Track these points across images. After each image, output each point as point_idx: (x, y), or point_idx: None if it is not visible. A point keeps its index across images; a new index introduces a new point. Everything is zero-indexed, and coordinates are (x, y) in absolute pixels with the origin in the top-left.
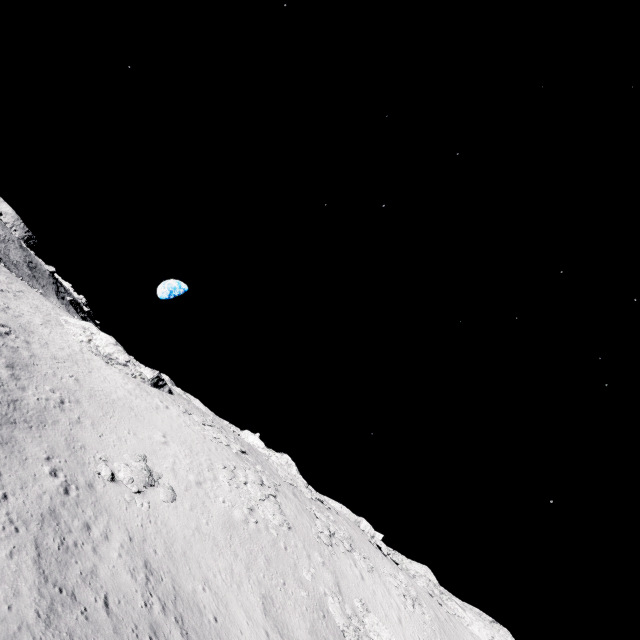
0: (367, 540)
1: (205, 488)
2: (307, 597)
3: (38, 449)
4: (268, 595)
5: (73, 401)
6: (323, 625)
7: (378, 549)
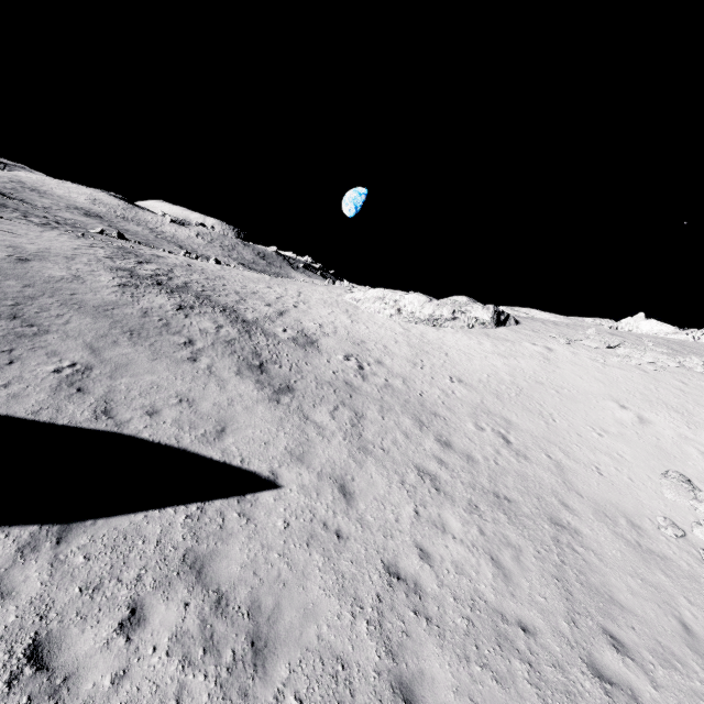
0: None
1: None
2: None
3: (648, 610)
4: None
5: (504, 426)
6: None
7: None
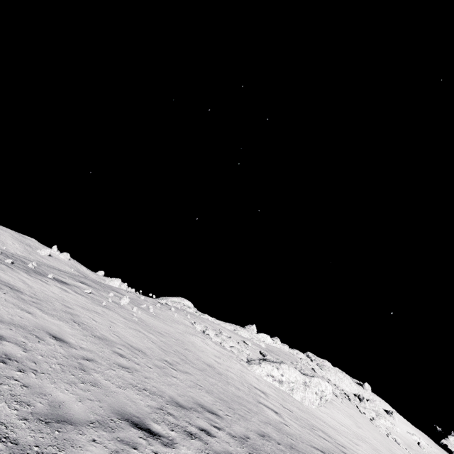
0: None
1: None
2: None
3: None
4: None
5: None
6: None
7: None
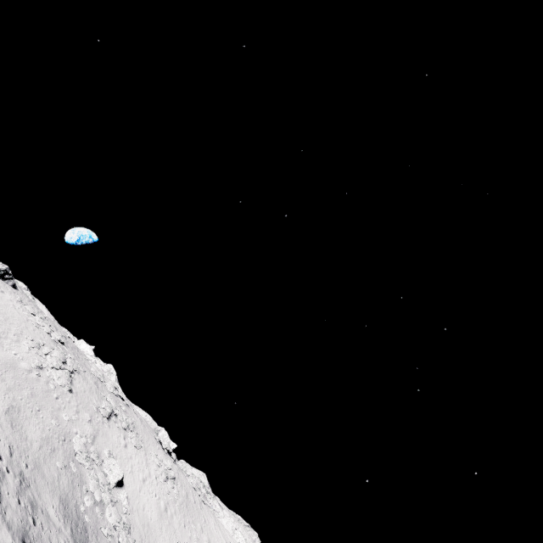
0: (153, 436)
1: (3, 341)
2: (56, 426)
3: None
4: (17, 407)
5: None
6: (59, 443)
7: (160, 445)
